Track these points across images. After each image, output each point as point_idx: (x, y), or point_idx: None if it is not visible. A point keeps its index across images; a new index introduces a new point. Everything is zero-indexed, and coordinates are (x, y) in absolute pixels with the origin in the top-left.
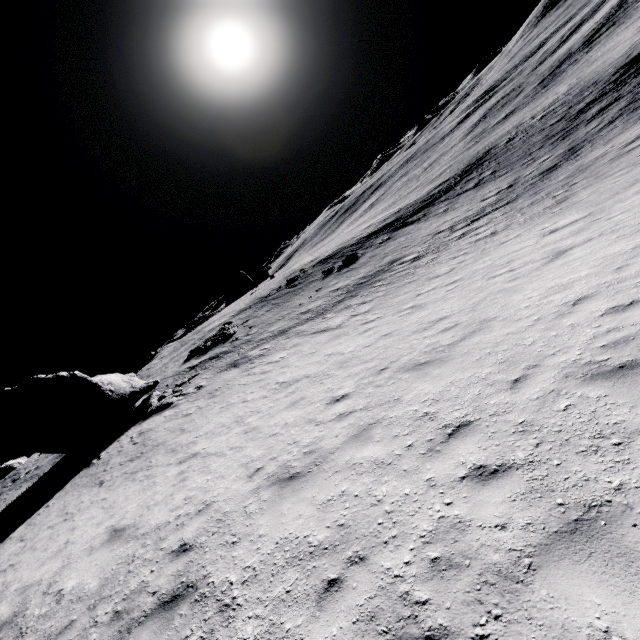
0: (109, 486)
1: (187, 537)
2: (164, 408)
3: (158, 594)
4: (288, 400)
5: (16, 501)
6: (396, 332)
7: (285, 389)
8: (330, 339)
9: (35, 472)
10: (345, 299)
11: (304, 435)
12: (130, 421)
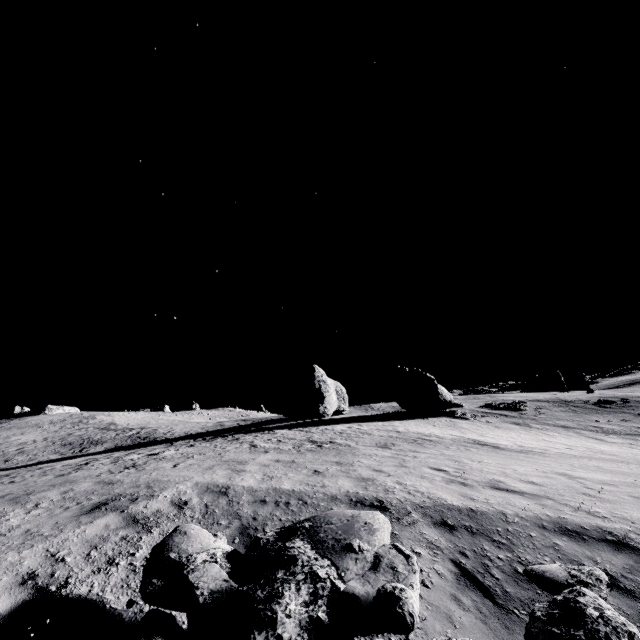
0: (440, 427)
1: (487, 442)
2: (464, 419)
3: (478, 443)
4: (545, 443)
5: (383, 414)
6: (639, 453)
7: (546, 441)
8: (596, 442)
9: (384, 410)
10: (639, 435)
11: (546, 447)
12: (442, 415)
